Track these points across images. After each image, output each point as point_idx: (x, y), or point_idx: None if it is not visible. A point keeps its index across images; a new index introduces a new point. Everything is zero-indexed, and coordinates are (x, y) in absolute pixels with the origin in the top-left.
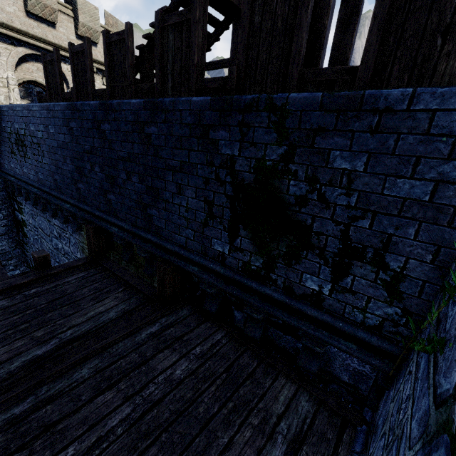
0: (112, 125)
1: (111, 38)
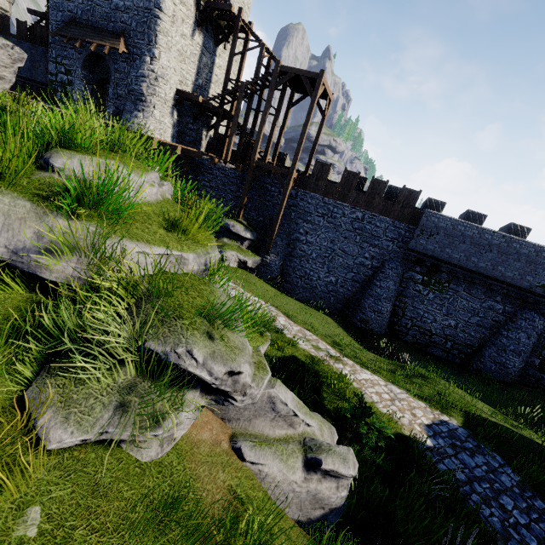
0: (21, 47)
1: (20, 22)
